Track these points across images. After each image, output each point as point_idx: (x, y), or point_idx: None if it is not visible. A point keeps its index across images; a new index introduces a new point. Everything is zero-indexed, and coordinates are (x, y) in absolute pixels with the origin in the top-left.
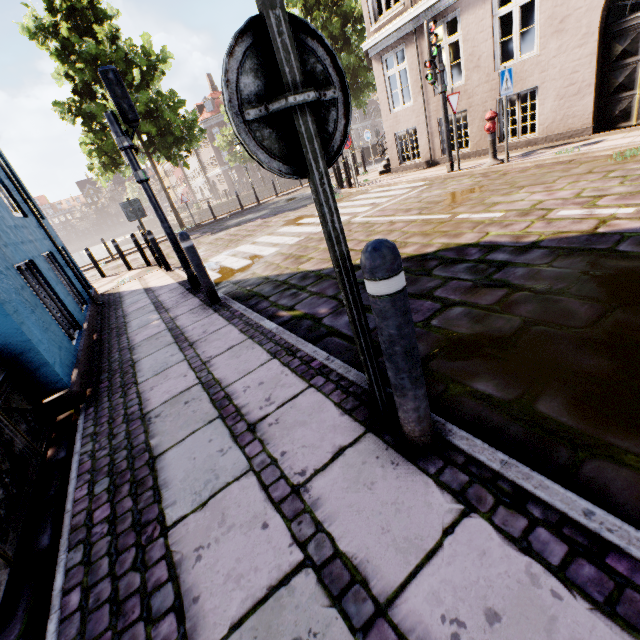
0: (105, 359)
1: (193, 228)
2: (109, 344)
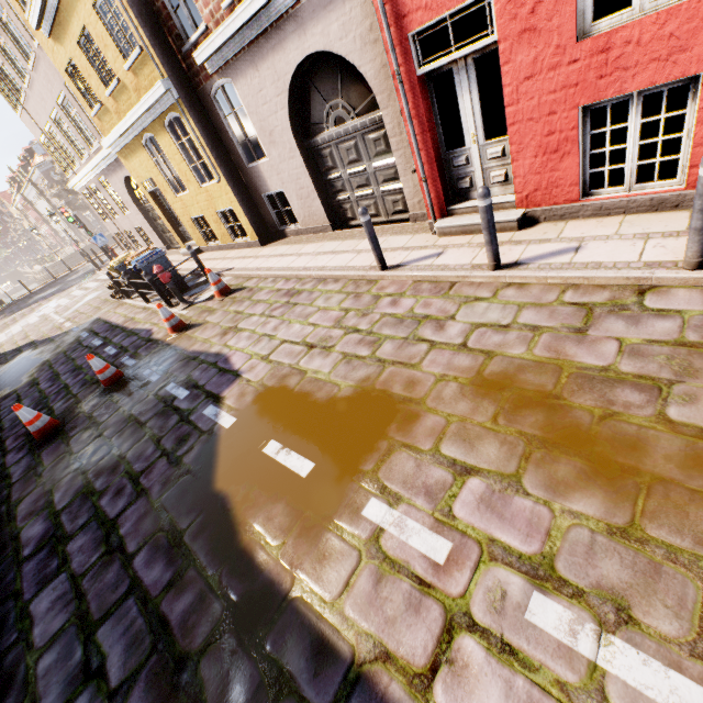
0: None
1: (11, 304)
2: None
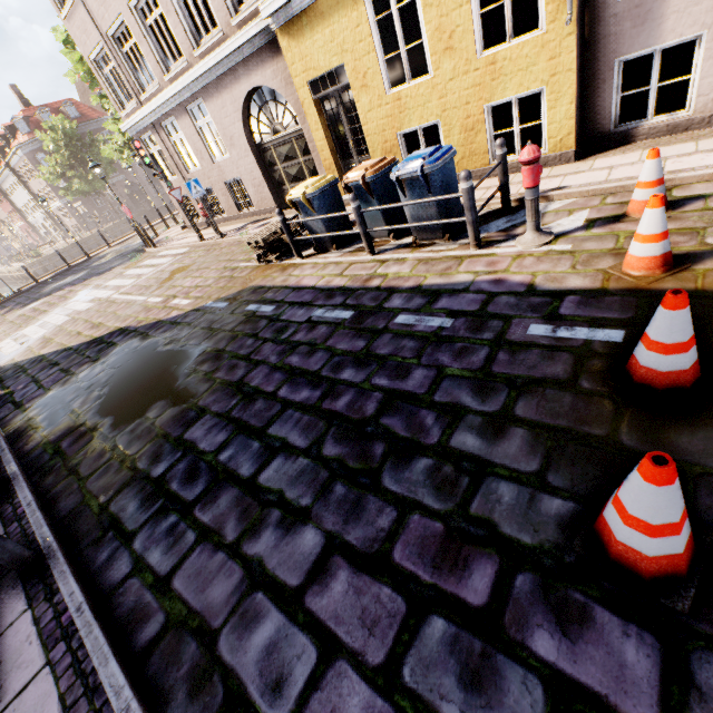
0: None
1: (11, 297)
2: None
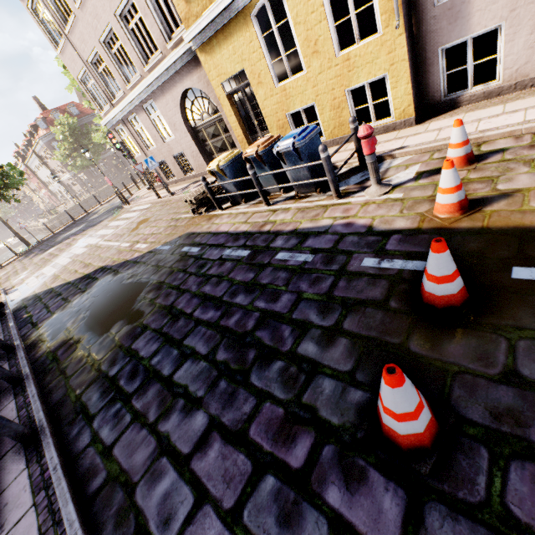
0: None
1: (37, 245)
2: None
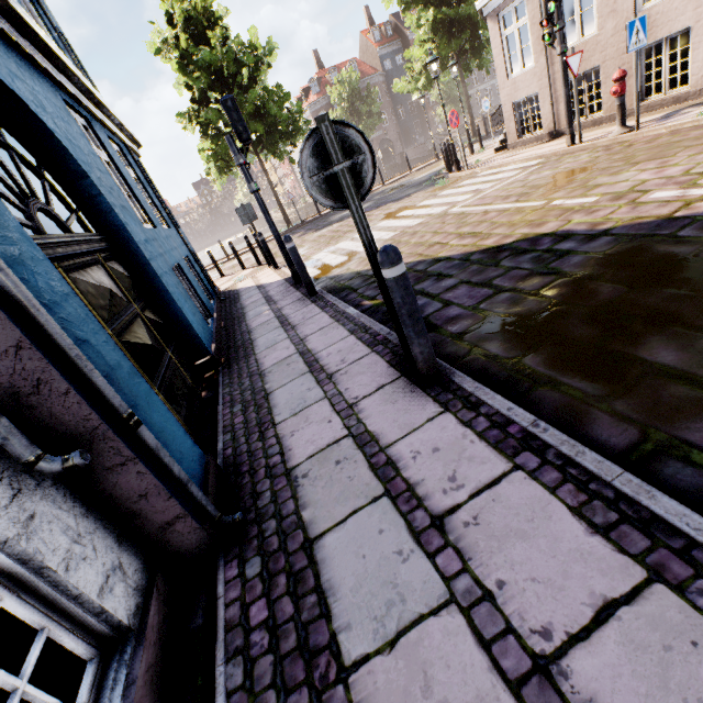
0: (231, 339)
1: (299, 225)
2: (233, 329)
